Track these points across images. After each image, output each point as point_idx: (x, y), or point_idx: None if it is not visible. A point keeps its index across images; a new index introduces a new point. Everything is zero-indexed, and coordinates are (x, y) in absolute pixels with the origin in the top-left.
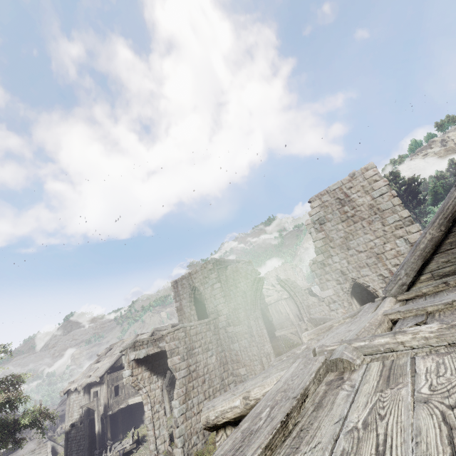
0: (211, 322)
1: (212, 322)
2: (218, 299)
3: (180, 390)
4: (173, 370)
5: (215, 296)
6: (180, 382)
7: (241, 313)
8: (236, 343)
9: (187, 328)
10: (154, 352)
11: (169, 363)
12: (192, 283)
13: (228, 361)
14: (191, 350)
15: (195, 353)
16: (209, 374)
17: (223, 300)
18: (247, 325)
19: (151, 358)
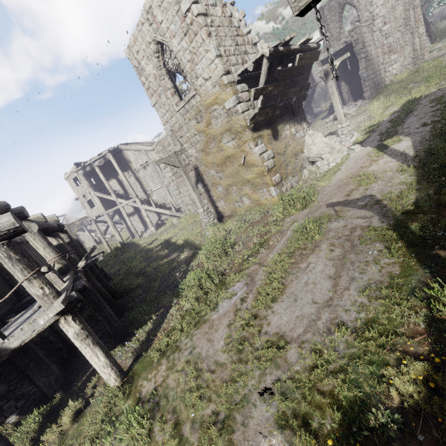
0: (369, 26)
1: (369, 27)
2: (375, 4)
3: (364, 64)
4: (358, 54)
5: (372, 3)
6: (364, 60)
7: (398, 9)
8: (391, 37)
9: (360, 28)
10: (339, 49)
11: (357, 48)
12: (342, 1)
13: (379, 56)
14: (363, 43)
15: (365, 46)
16: (373, 61)
17: (381, 2)
18: (403, 18)
19: (327, 63)
